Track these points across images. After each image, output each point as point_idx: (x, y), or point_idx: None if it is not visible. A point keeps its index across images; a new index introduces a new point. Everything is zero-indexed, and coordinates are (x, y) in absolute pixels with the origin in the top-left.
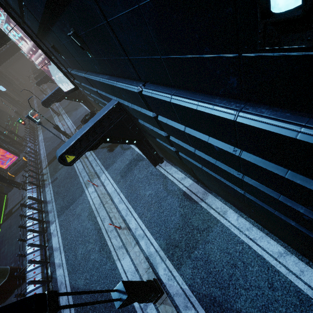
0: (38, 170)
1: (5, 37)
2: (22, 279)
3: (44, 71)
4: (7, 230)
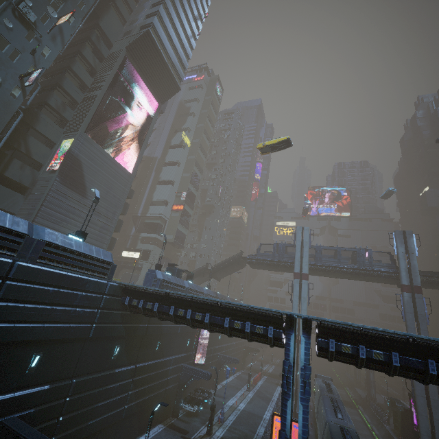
0: None
1: None
2: None
3: None
4: None
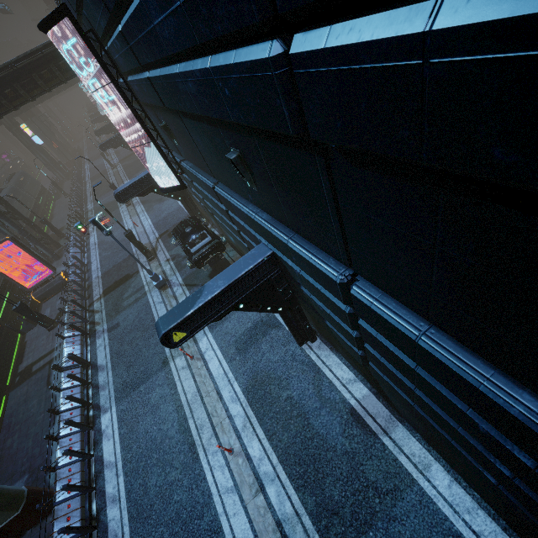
0: (85, 301)
1: (69, 73)
2: (43, 513)
3: (113, 123)
4: (19, 405)
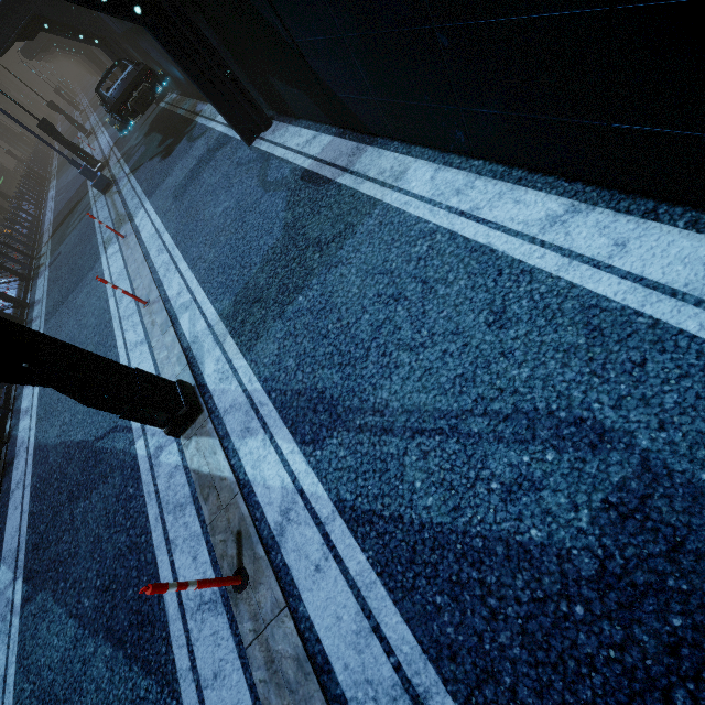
0: (33, 251)
1: None
2: None
3: None
4: None
